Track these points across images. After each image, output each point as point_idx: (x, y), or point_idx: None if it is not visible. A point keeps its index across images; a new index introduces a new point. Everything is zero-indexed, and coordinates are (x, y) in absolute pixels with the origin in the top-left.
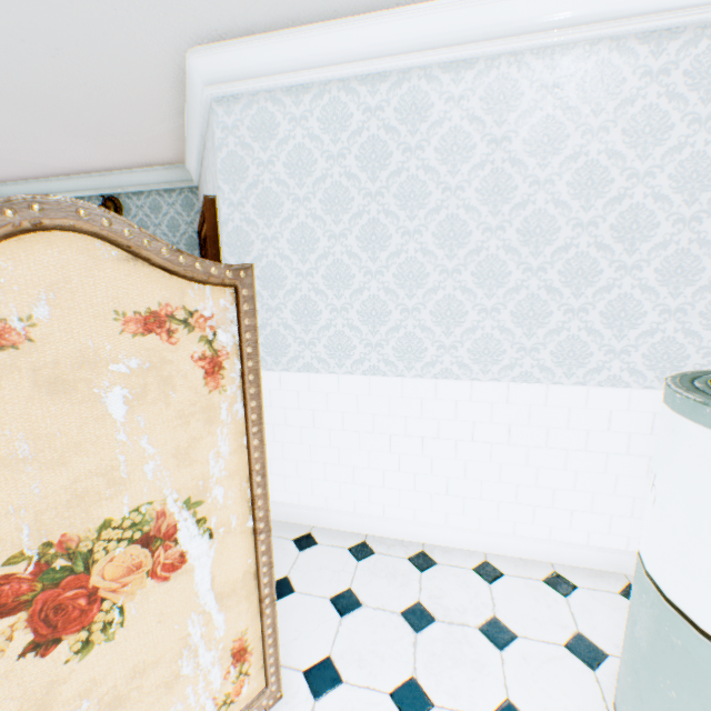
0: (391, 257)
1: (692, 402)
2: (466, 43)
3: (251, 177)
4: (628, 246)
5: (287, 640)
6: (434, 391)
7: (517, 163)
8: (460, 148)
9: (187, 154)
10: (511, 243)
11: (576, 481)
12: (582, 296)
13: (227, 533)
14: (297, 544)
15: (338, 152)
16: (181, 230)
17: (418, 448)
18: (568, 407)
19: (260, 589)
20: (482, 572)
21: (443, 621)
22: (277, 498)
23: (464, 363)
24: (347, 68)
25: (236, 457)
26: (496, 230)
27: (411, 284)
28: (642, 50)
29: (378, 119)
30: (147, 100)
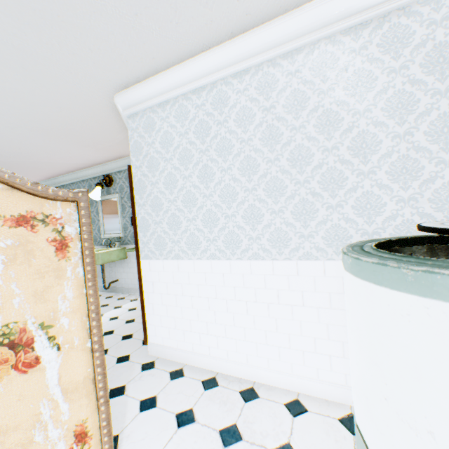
0: (216, 185)
1: (342, 253)
2: (241, 61)
3: (145, 152)
4: (362, 158)
5: (137, 439)
6: (250, 268)
7: (281, 119)
8: (247, 117)
9: None
10: (284, 168)
11: None
12: (337, 196)
13: (71, 348)
14: (170, 375)
15: (184, 131)
16: None
17: (244, 309)
18: (341, 276)
19: (97, 391)
20: (291, 407)
21: (247, 441)
22: (165, 343)
23: (266, 248)
24: (184, 88)
25: (78, 300)
26: (274, 161)
27: (229, 200)
28: (346, 39)
29: (203, 110)
30: (107, 124)
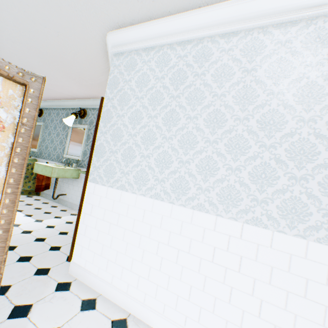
0: (178, 130)
1: None
2: (234, 23)
3: (120, 87)
4: None
5: None
6: (191, 218)
7: (259, 82)
8: (226, 74)
9: None
10: (252, 128)
11: (295, 324)
12: (303, 168)
13: None
14: (82, 304)
15: (161, 76)
16: None
17: (174, 256)
18: (290, 253)
19: None
20: None
21: None
22: (87, 266)
23: (213, 202)
24: (172, 38)
25: None
26: (243, 119)
27: (187, 147)
28: None
29: (184, 61)
30: (95, 62)
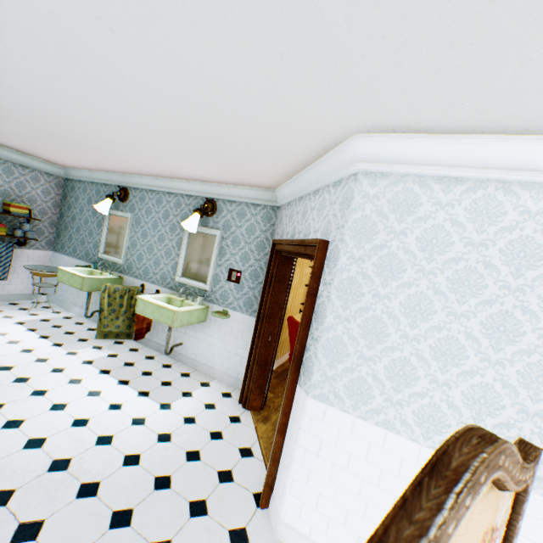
0: (518, 352)
1: None
2: None
3: (378, 239)
4: None
5: None
6: (542, 511)
7: None
8: None
9: (284, 186)
10: None
11: None
12: None
13: None
14: None
15: (479, 241)
16: (255, 234)
17: None
18: None
19: None
20: None
21: None
22: (314, 536)
23: None
24: (514, 173)
25: None
26: None
27: (538, 387)
28: None
29: (535, 222)
30: (286, 154)
